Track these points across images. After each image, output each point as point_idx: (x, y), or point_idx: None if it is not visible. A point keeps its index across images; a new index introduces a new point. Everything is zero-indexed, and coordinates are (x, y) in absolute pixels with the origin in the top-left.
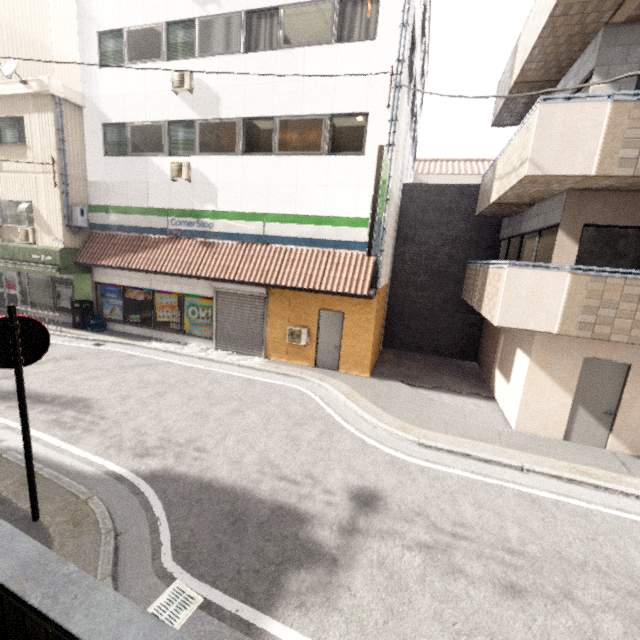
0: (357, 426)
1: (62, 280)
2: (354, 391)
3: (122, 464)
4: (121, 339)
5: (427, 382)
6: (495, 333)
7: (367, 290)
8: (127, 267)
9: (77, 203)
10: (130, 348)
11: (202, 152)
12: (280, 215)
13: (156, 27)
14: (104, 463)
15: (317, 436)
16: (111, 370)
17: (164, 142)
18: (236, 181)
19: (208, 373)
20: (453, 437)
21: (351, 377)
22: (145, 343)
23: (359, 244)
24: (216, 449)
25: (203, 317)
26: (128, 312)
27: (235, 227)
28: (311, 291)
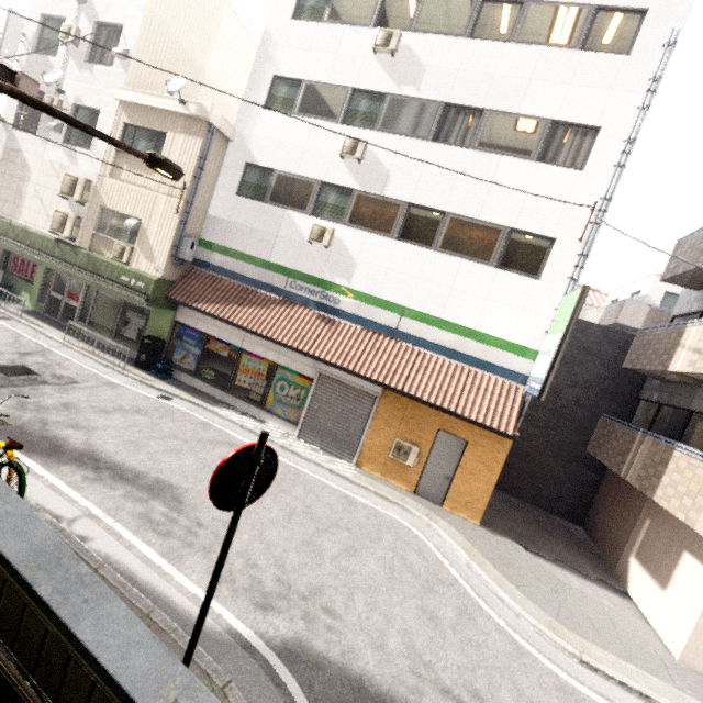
0: (496, 609)
1: (137, 307)
2: (472, 546)
3: (244, 618)
4: (190, 396)
5: (544, 549)
6: (630, 509)
7: (513, 429)
8: (227, 319)
9: (190, 234)
10: (202, 412)
11: (351, 223)
12: (422, 314)
13: (341, 89)
14: (222, 611)
15: (457, 617)
16: (189, 443)
17: (311, 201)
18: (381, 264)
19: (298, 474)
20: (616, 658)
21: (459, 520)
22: (218, 409)
23: (508, 372)
24: (348, 615)
25: (293, 396)
26: (203, 364)
27: (365, 311)
28: (444, 411)
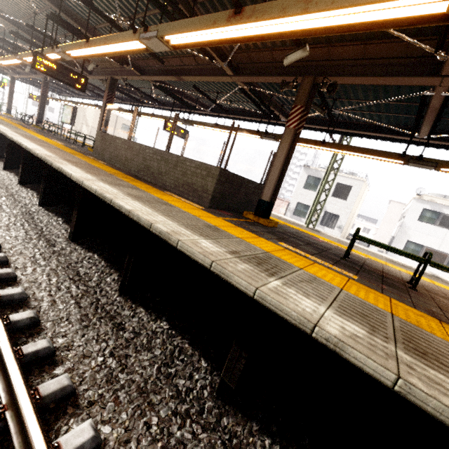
0: None
1: None
2: None
3: None
4: None
5: None
6: None
7: None
8: None
9: None
10: None
11: None
12: None
13: (445, 254)
14: None
15: None
16: None
17: None
18: None
19: None
20: None
21: None
22: None
23: None
24: None
25: None
26: None
27: None
28: None
